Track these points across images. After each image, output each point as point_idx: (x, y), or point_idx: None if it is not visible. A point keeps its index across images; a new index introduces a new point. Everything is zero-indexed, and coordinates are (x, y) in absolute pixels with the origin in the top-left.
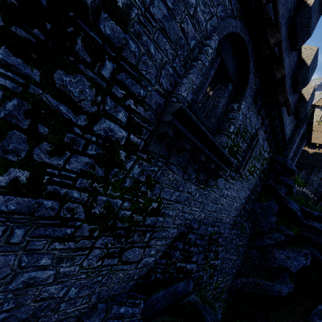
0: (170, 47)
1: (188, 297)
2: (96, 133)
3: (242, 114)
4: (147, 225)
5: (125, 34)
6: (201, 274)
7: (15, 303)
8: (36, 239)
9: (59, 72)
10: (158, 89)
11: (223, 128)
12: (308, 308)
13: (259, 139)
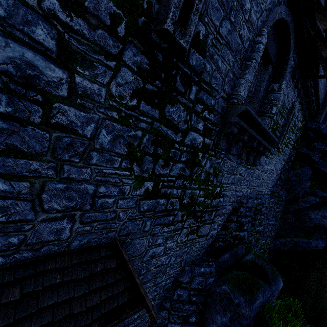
0: (231, 56)
1: (246, 257)
2: (186, 144)
3: (283, 94)
4: (213, 206)
5: (203, 60)
6: (250, 239)
7: (146, 269)
8: (156, 227)
9: (167, 106)
10: (223, 95)
11: (265, 110)
12: None
13: (295, 112)
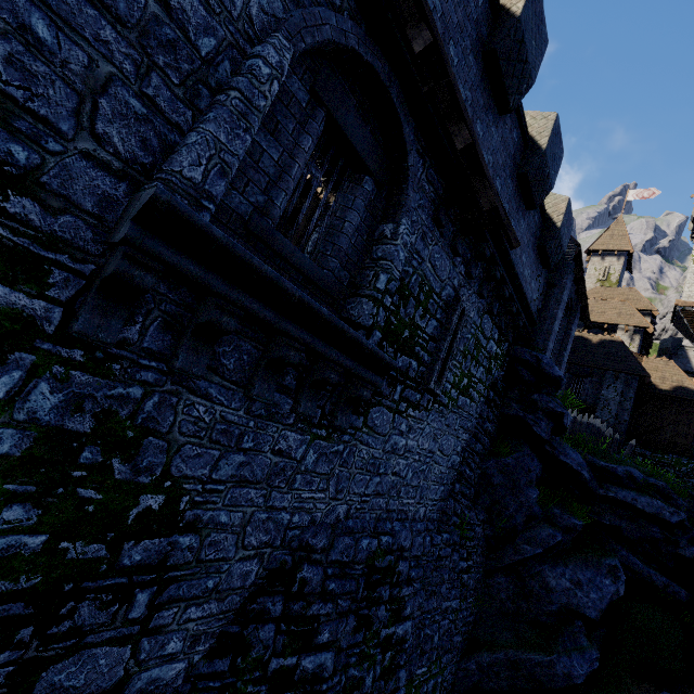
0: (119, 37)
1: None
2: None
3: (404, 248)
4: (131, 568)
5: None
6: (355, 674)
7: None
8: None
9: None
10: (95, 152)
11: (364, 281)
12: None
13: (466, 310)
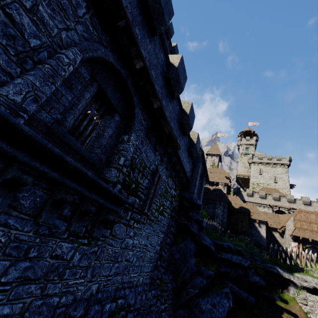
0: None
1: None
2: None
3: (133, 146)
4: None
5: None
6: None
7: None
8: None
9: None
10: None
11: (113, 160)
12: None
13: (161, 175)
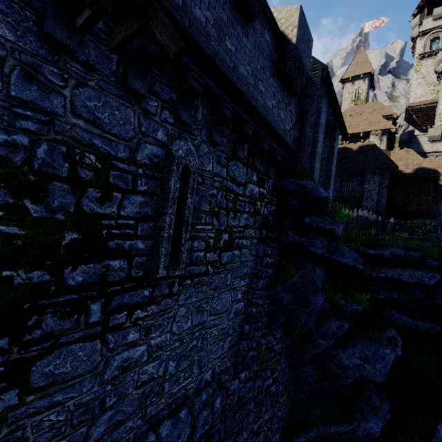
0: None
1: None
2: None
3: None
4: None
5: None
6: None
7: None
8: None
9: None
10: None
11: None
12: (422, 438)
13: (191, 167)
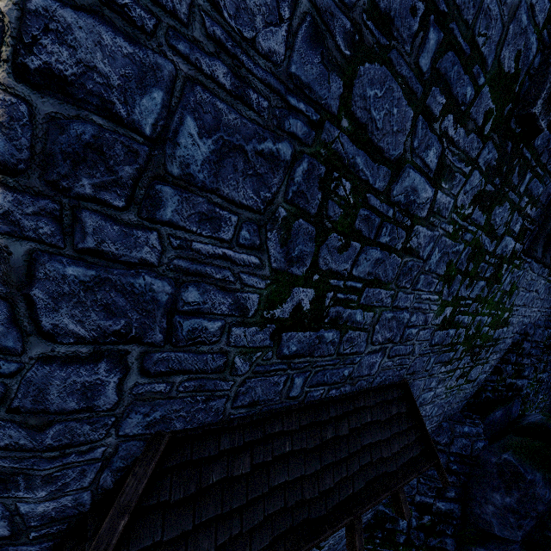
0: None
1: (528, 418)
2: (496, 254)
3: None
4: (493, 339)
5: (549, 135)
6: (528, 391)
7: None
8: (436, 365)
9: (495, 208)
10: None
11: None
12: None
13: None
